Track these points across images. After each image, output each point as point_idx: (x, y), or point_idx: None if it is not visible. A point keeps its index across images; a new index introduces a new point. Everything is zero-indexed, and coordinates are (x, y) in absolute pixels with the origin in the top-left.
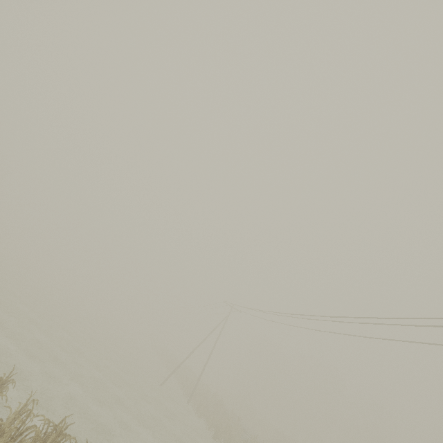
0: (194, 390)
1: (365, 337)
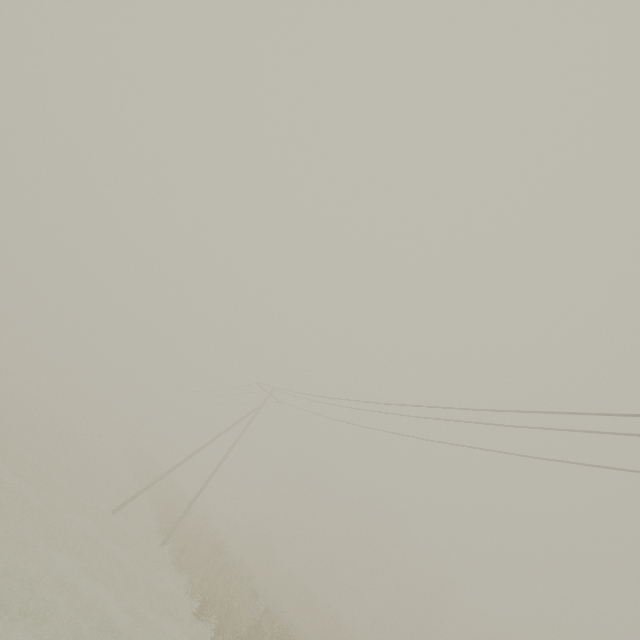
0: (177, 523)
1: (533, 457)
